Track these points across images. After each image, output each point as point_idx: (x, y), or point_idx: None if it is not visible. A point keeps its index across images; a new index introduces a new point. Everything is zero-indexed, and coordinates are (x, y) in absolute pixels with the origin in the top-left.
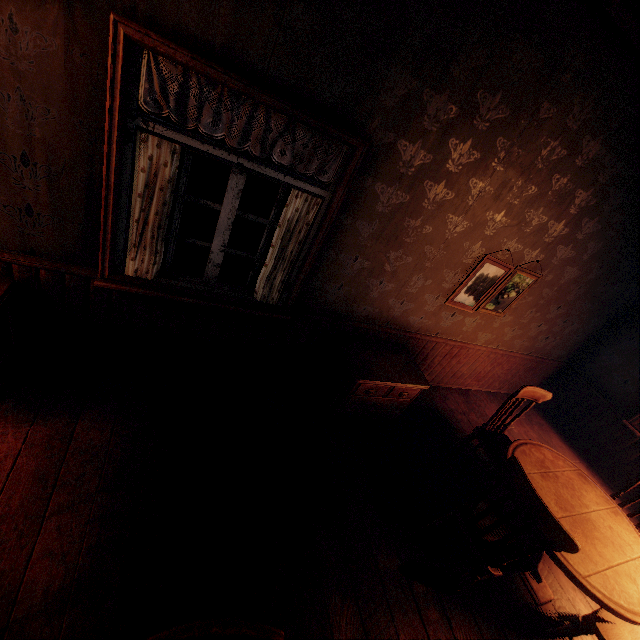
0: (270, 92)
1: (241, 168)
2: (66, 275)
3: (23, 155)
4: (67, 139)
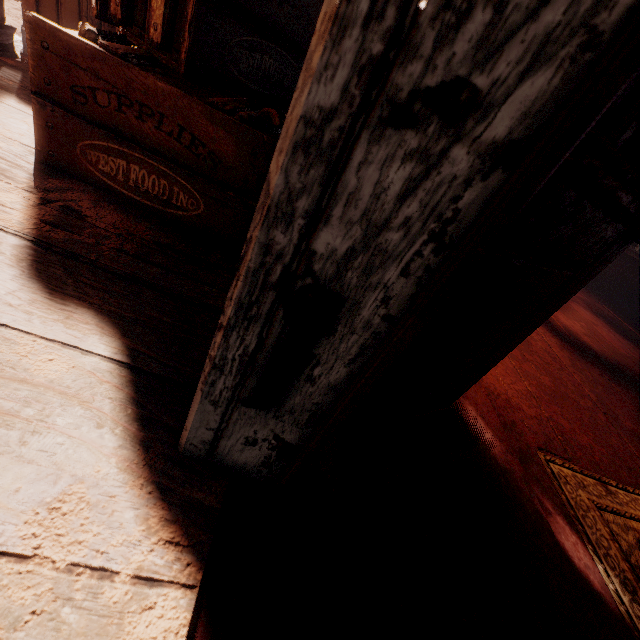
0: None
1: None
2: None
3: None
4: None
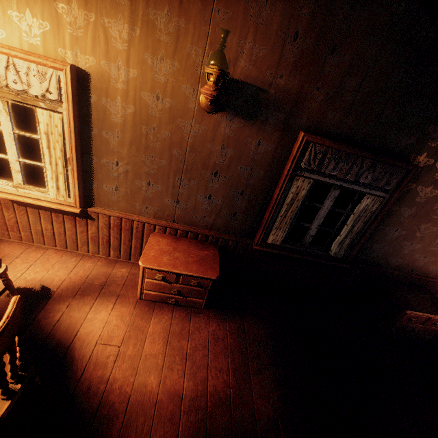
0: (367, 151)
1: (338, 186)
2: (239, 243)
3: (242, 191)
4: (262, 182)
